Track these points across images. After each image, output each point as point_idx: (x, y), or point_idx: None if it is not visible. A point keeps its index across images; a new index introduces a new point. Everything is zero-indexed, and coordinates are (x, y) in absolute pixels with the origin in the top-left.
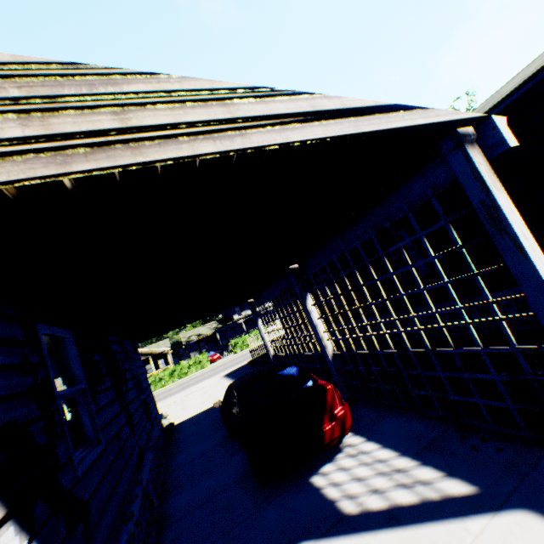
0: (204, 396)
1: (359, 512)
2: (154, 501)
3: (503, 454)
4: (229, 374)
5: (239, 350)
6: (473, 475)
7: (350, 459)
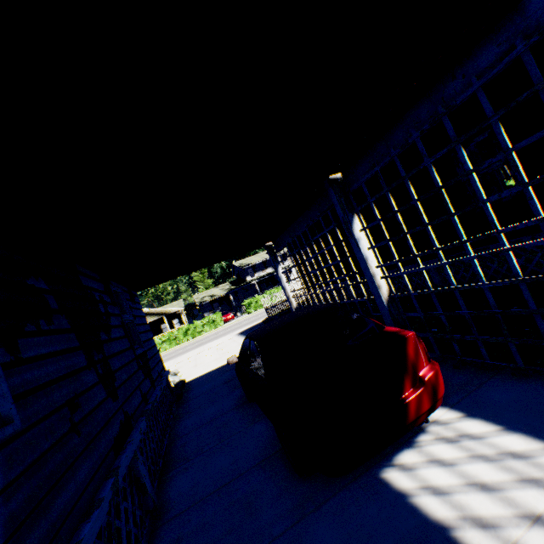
0: (217, 353)
1: None
2: (146, 486)
3: None
4: (243, 332)
5: (253, 310)
6: None
7: (448, 446)
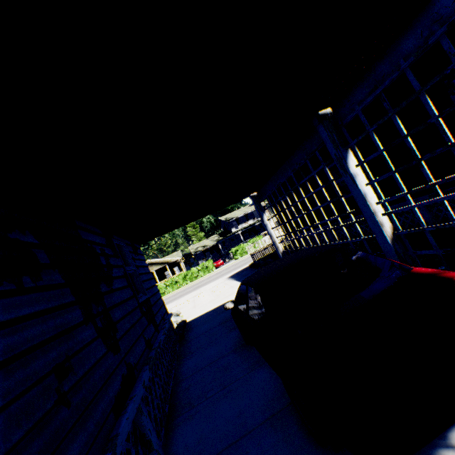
0: (212, 295)
1: None
2: (152, 442)
3: None
4: (233, 276)
5: (239, 257)
6: None
7: None
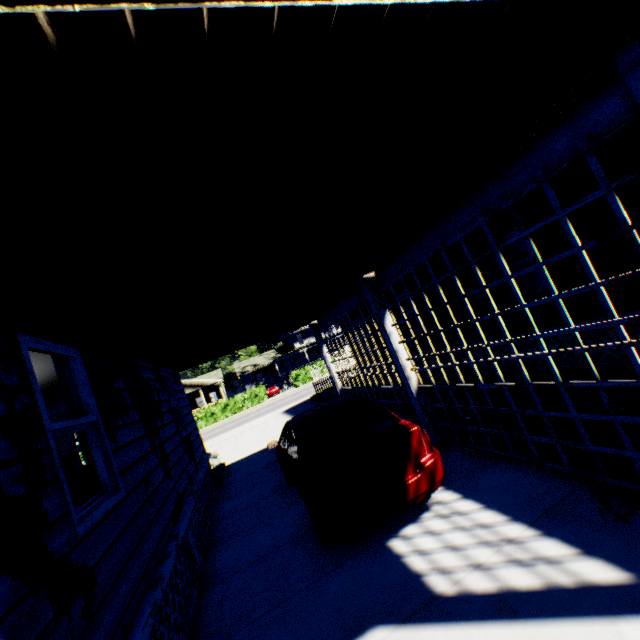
0: (260, 434)
1: (455, 593)
2: (195, 556)
3: None
4: (288, 410)
5: (301, 383)
6: (624, 556)
7: (441, 521)
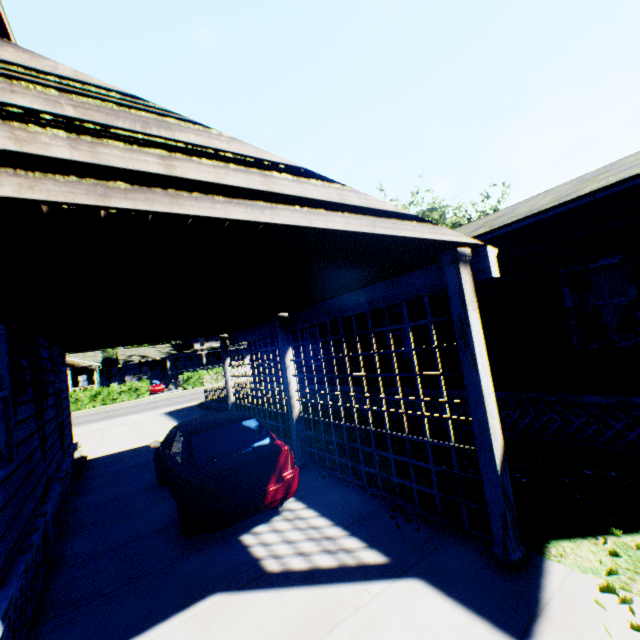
0: (134, 432)
1: (281, 570)
2: (51, 539)
3: (419, 534)
4: (172, 412)
5: (191, 387)
6: (389, 548)
7: (286, 522)
